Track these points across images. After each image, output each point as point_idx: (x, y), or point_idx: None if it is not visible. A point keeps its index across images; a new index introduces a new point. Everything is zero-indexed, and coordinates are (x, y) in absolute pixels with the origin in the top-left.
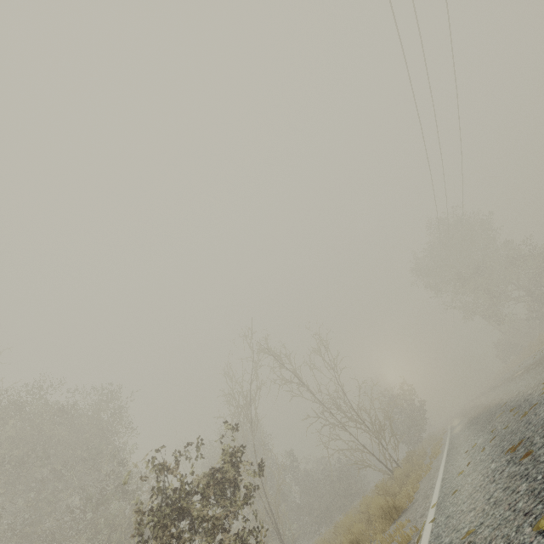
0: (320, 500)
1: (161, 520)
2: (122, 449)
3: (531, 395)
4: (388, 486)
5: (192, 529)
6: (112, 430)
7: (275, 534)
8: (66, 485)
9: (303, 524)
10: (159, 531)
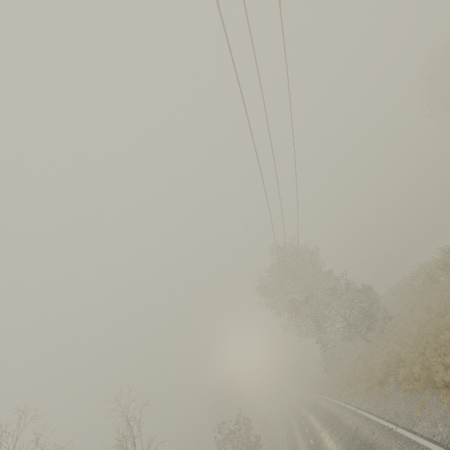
0: None
1: None
2: None
3: None
4: None
5: None
6: None
7: None
8: None
9: None
10: None
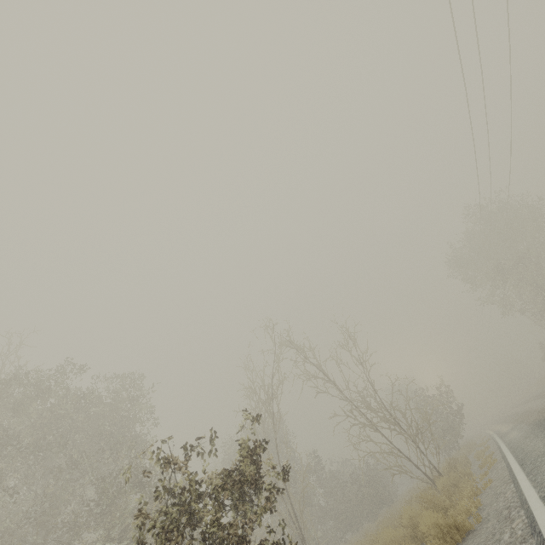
0: (346, 505)
1: (165, 525)
2: (141, 440)
3: None
4: (437, 498)
5: (205, 537)
6: (131, 420)
7: (298, 538)
8: (82, 474)
9: (326, 528)
10: (163, 539)
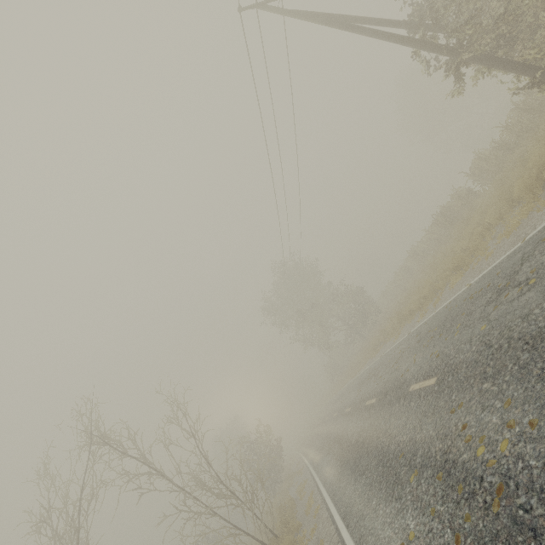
0: None
1: None
2: None
3: (455, 455)
4: None
5: None
6: None
7: None
8: None
9: None
10: None
